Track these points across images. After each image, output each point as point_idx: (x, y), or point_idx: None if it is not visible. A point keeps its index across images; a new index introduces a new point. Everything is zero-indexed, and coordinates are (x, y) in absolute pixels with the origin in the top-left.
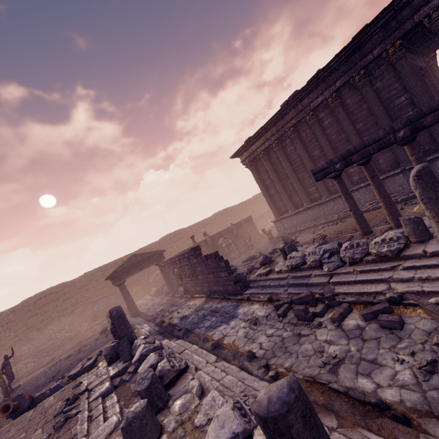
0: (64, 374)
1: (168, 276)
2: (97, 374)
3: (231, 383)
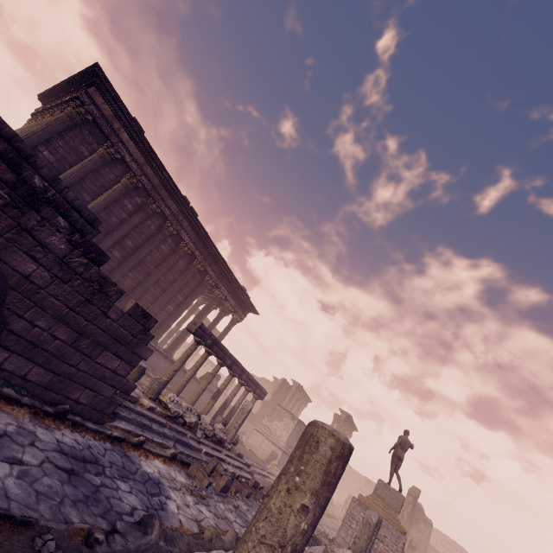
0: None
1: None
2: None
3: None
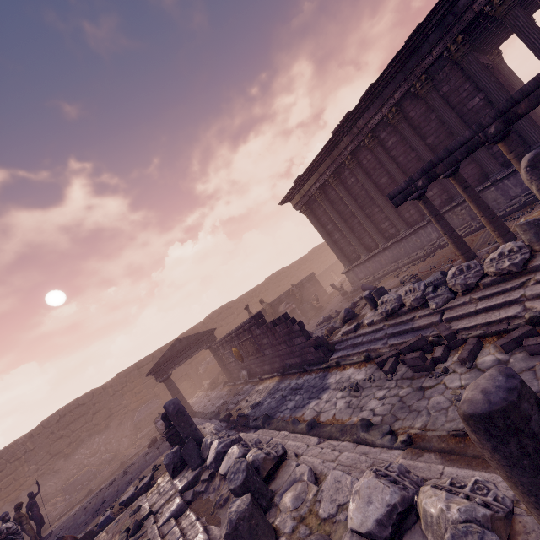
0: (111, 504)
1: (224, 359)
2: (159, 492)
3: (351, 460)
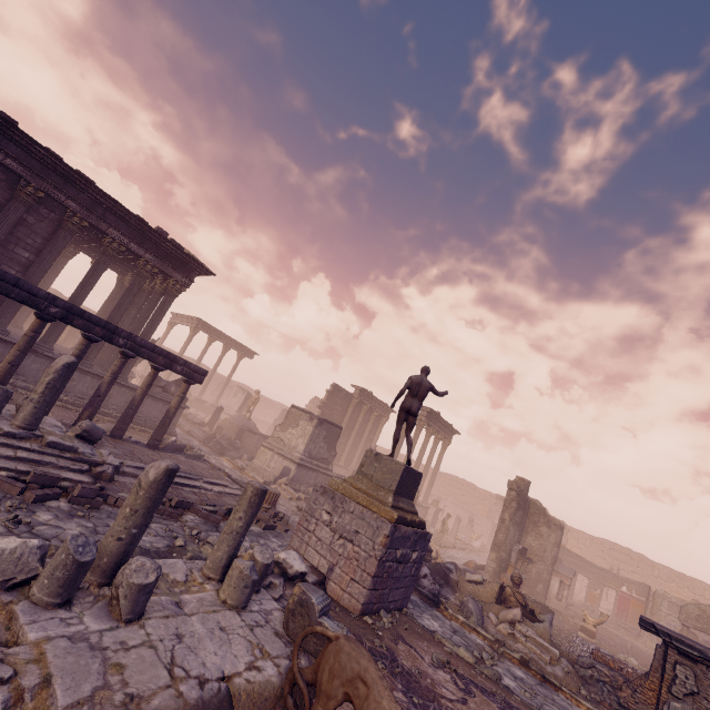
0: None
1: None
2: None
3: None
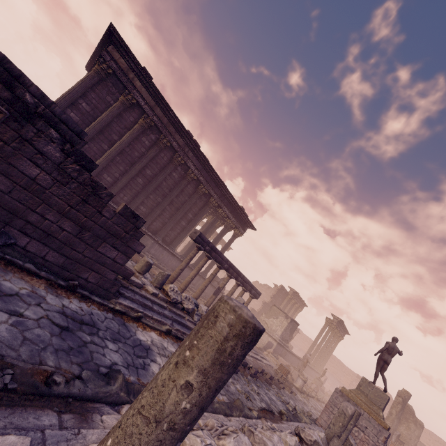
0: None
1: None
2: None
3: None
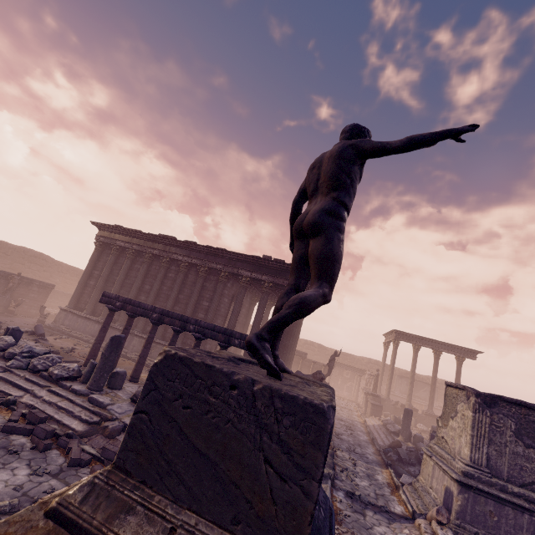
0: None
1: None
2: None
3: None
